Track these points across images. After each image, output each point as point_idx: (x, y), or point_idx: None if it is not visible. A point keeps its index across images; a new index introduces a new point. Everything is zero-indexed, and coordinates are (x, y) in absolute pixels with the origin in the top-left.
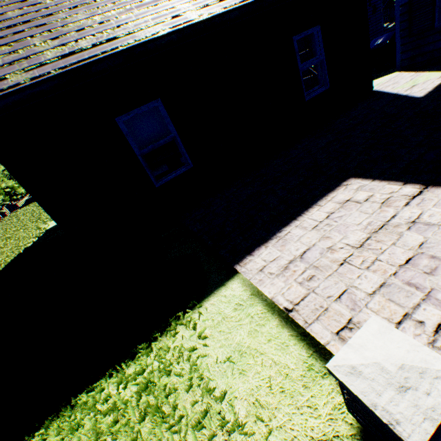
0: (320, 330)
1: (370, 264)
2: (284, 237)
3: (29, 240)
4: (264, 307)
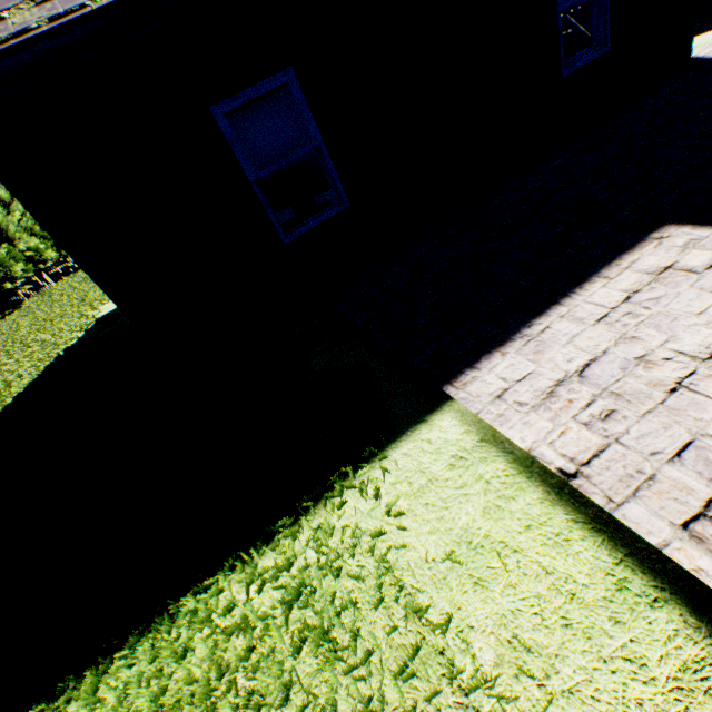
0: (645, 518)
1: None
2: (539, 336)
3: (72, 335)
4: (511, 465)
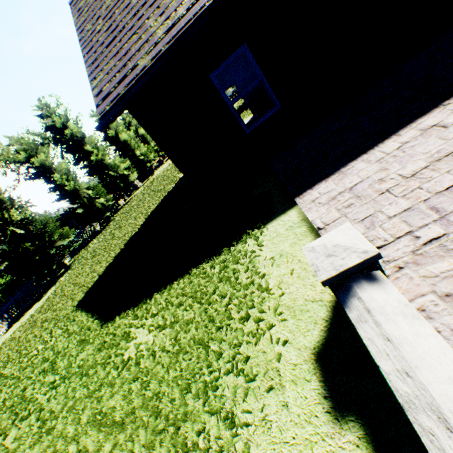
0: None
1: (408, 192)
2: (345, 172)
3: (170, 186)
4: (307, 228)
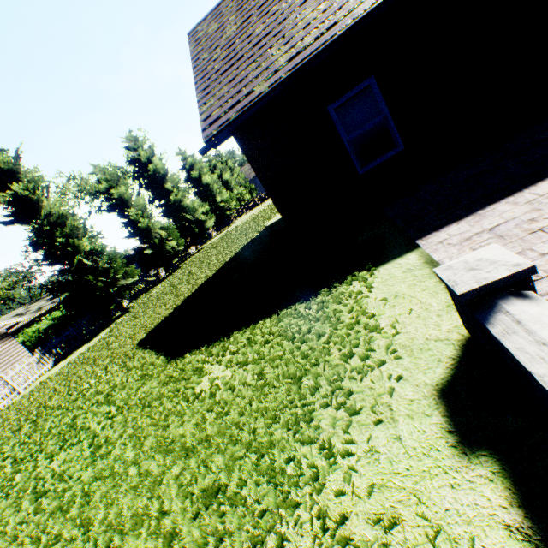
0: None
1: None
2: (484, 214)
3: (253, 234)
4: (431, 271)
